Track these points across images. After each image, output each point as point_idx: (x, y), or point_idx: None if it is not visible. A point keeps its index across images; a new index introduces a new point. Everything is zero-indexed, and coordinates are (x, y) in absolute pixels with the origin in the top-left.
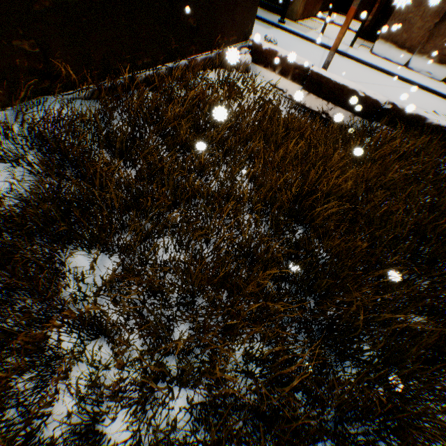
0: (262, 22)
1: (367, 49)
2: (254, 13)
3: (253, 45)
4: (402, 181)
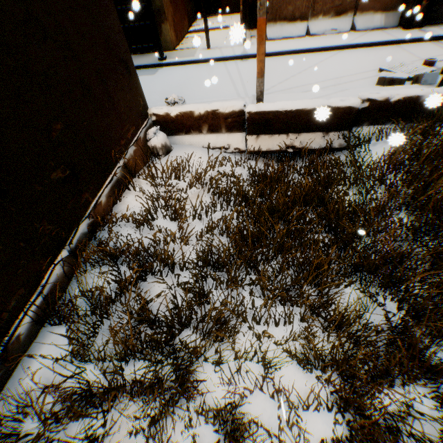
0: (142, 69)
1: None
2: (137, 84)
3: (157, 118)
4: None
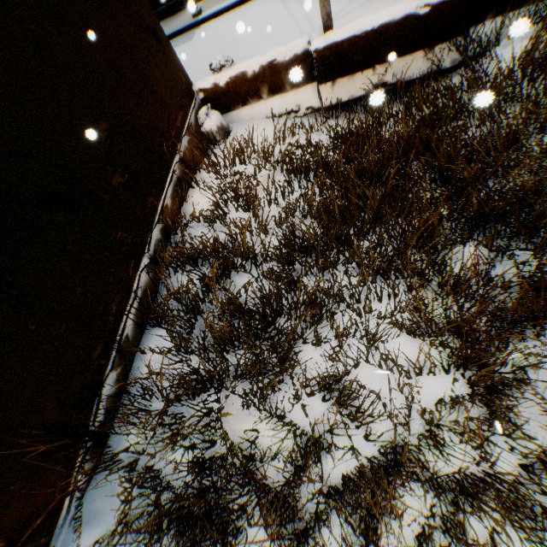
0: (176, 38)
1: None
2: (172, 56)
3: (205, 94)
4: None
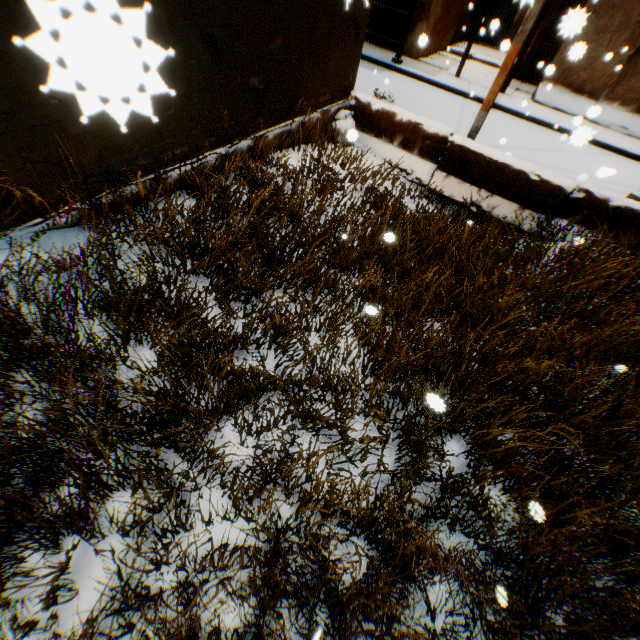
0: (368, 63)
1: (526, 95)
2: (357, 57)
3: (357, 104)
4: (629, 342)
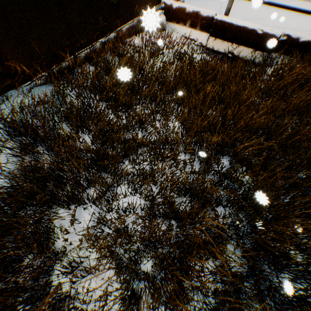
0: None
1: None
2: None
3: (165, 6)
4: (305, 105)
